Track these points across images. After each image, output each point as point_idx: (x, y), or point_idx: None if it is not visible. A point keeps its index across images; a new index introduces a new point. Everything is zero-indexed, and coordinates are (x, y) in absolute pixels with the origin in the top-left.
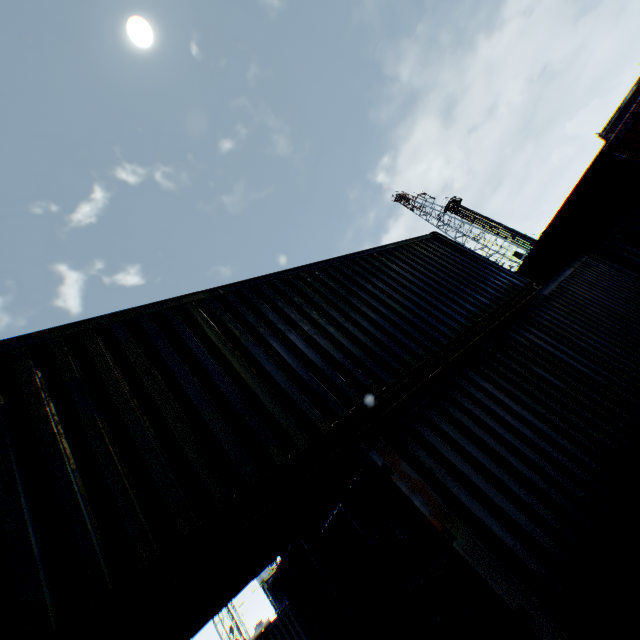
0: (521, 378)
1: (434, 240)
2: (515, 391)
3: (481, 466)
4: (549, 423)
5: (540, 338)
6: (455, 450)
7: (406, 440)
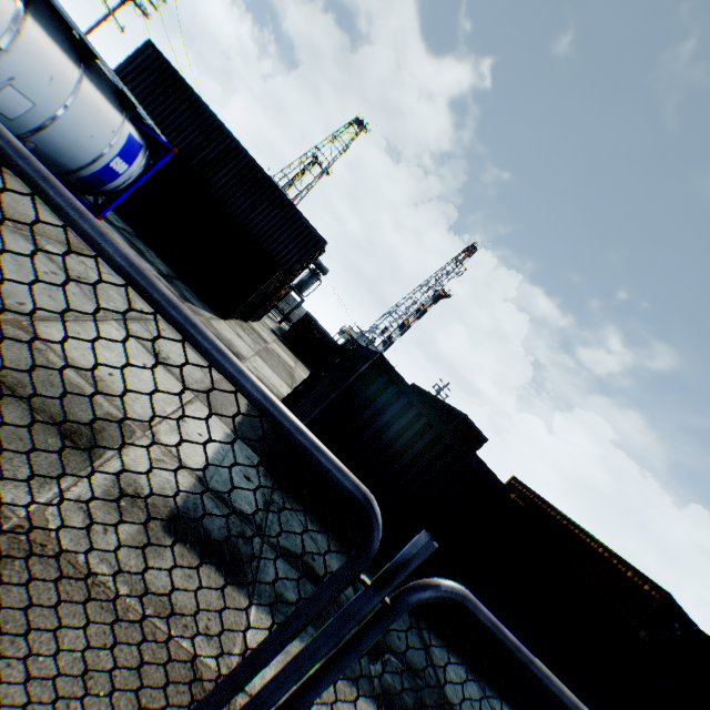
0: None
1: None
2: None
3: None
4: None
5: None
6: None
7: None
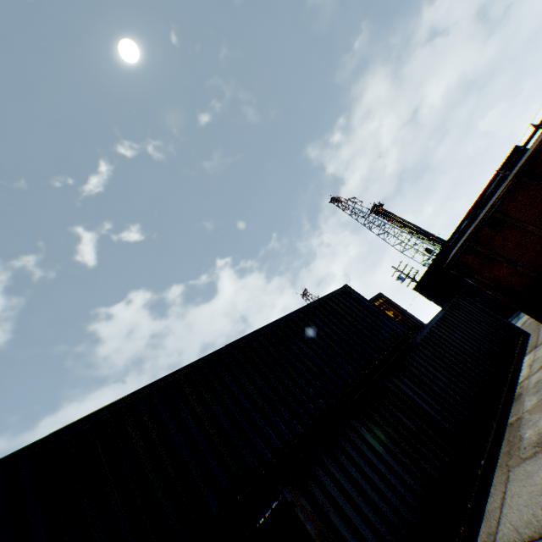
0: (387, 422)
1: (344, 293)
2: (381, 434)
3: (350, 496)
4: (399, 460)
5: (406, 384)
6: (336, 485)
7: (307, 479)
